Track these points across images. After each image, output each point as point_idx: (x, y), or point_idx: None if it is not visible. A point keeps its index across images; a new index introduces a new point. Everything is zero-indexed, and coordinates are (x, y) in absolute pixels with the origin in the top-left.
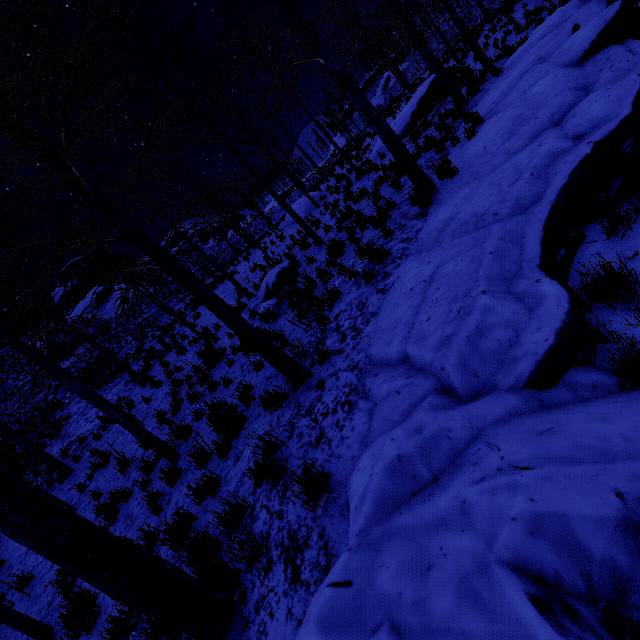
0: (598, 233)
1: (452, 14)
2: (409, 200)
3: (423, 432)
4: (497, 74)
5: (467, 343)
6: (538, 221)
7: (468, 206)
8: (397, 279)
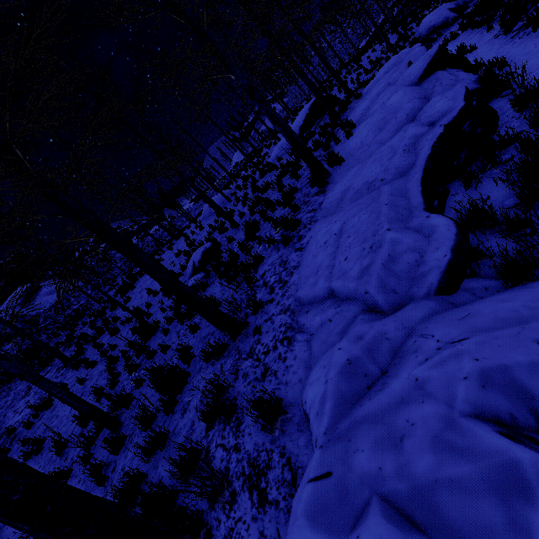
0: (458, 188)
1: (321, 58)
2: (308, 184)
3: (364, 338)
4: (359, 97)
5: (383, 268)
6: (416, 180)
7: (359, 178)
8: (311, 238)
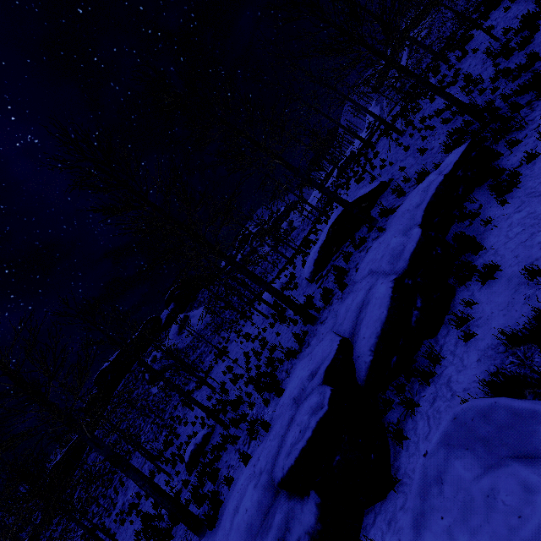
0: None
1: (320, 190)
2: None
3: None
4: (343, 288)
5: None
6: None
7: None
8: None
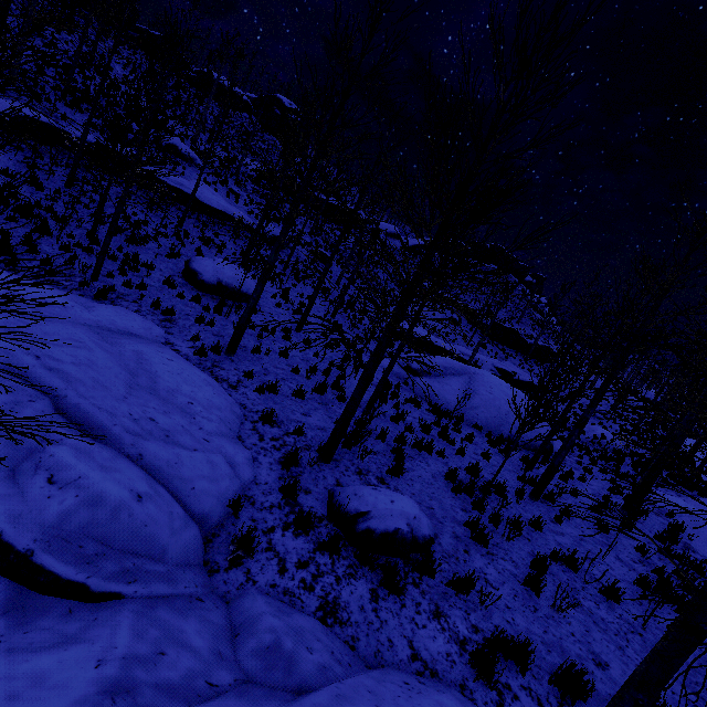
0: None
1: None
2: None
3: None
4: None
5: None
6: None
7: None
8: None
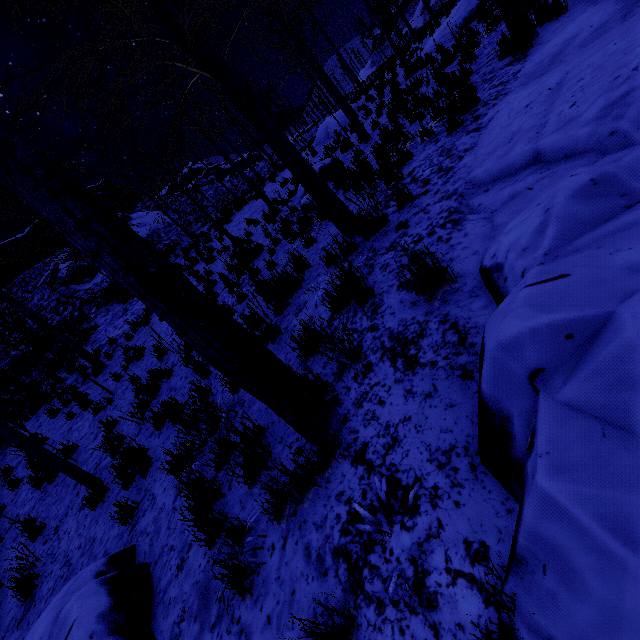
0: None
1: None
2: (491, 61)
3: (622, 160)
4: None
5: None
6: None
7: (607, 7)
8: (497, 113)
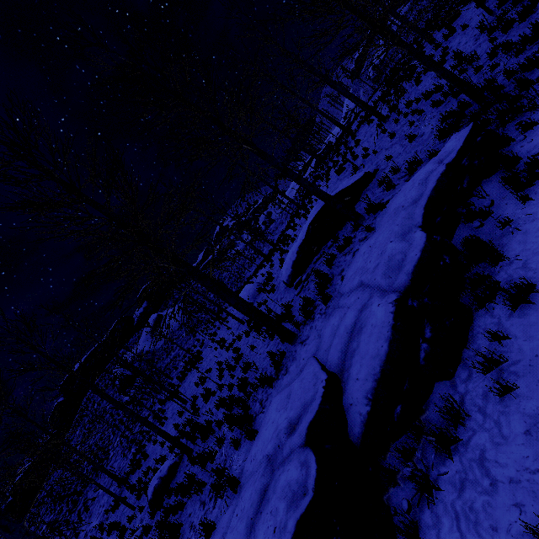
0: None
1: (298, 182)
2: None
3: None
4: (327, 301)
5: None
6: None
7: None
8: None
